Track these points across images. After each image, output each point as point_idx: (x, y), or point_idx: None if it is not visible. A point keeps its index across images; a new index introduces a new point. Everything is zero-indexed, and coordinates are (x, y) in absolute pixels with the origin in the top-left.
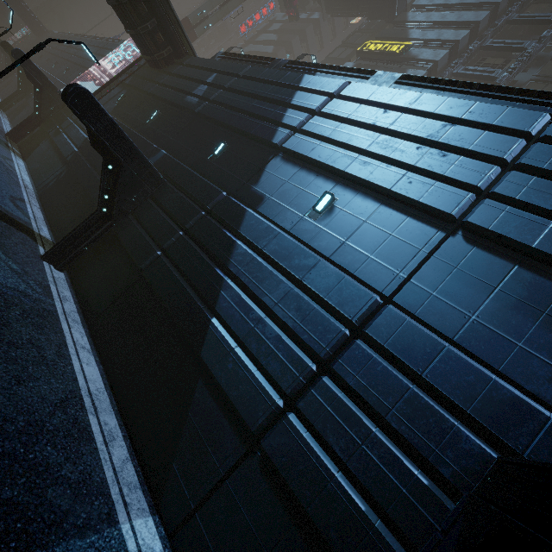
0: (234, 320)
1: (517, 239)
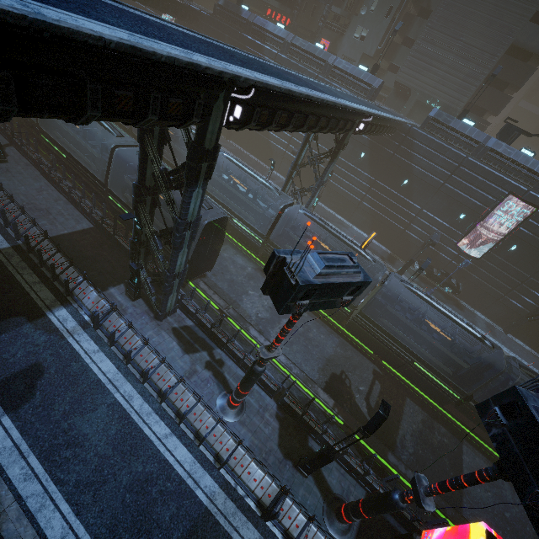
0: (274, 140)
1: None
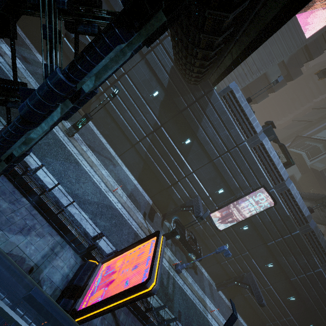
0: None
1: (111, 3)
